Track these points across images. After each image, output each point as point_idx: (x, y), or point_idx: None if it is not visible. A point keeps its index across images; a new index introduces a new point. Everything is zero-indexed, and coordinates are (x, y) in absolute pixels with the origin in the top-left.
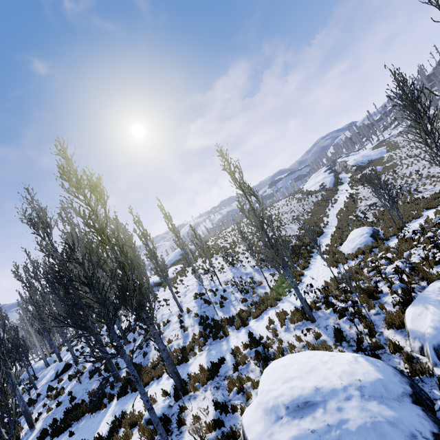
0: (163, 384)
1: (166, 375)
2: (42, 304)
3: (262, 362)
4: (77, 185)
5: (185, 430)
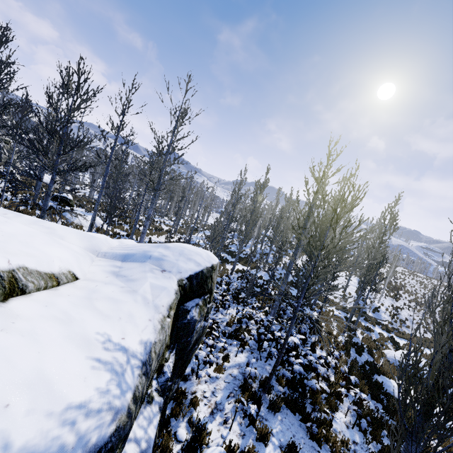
0: (334, 310)
1: (334, 308)
2: (282, 220)
3: (397, 349)
4: (392, 218)
5: (356, 331)
